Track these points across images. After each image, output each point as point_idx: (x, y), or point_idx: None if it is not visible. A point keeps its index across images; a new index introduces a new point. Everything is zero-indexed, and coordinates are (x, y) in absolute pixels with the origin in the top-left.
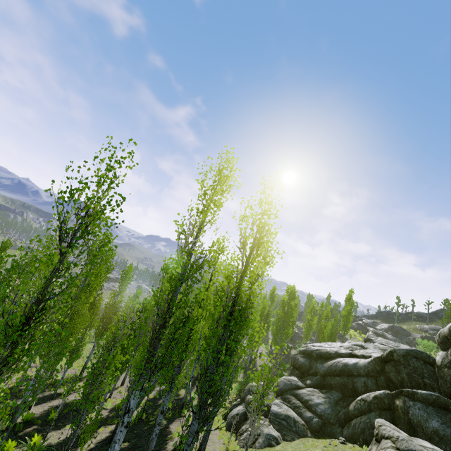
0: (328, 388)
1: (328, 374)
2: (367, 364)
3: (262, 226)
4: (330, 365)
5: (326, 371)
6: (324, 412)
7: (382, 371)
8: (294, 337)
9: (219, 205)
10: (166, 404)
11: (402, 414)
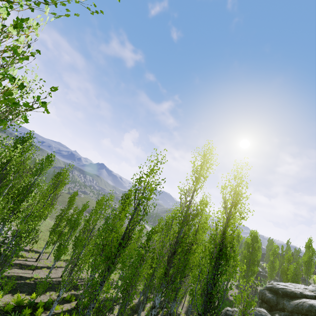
0: None
1: (295, 312)
2: None
3: (238, 193)
4: (296, 303)
5: (293, 308)
6: None
7: None
8: (259, 275)
9: (206, 177)
10: (172, 309)
11: None
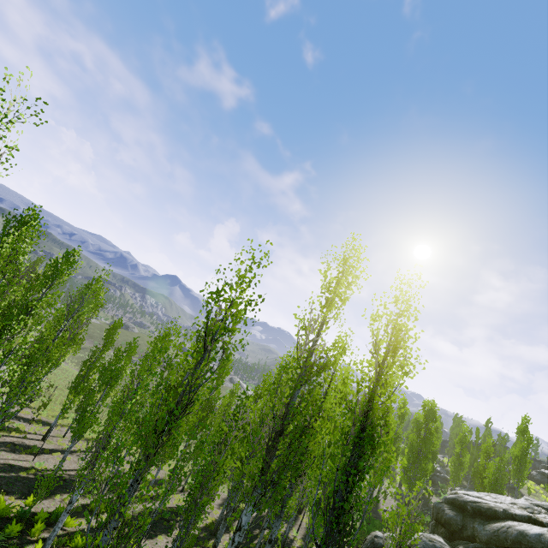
0: None
1: (492, 543)
2: None
3: (399, 329)
4: (495, 529)
5: (490, 537)
6: None
7: None
8: (435, 478)
9: (345, 299)
10: (275, 532)
11: None
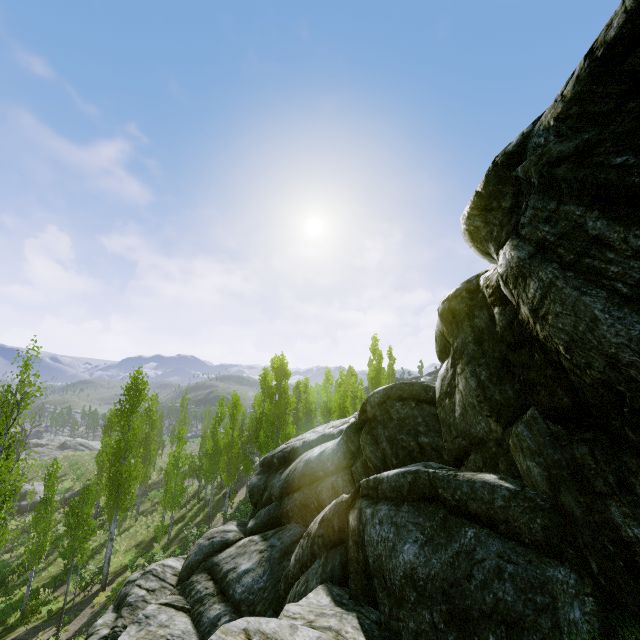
0: (285, 522)
1: (285, 493)
2: (336, 447)
3: None
4: (288, 473)
5: (282, 487)
6: (250, 590)
7: (358, 450)
8: None
9: None
10: None
11: (354, 549)
